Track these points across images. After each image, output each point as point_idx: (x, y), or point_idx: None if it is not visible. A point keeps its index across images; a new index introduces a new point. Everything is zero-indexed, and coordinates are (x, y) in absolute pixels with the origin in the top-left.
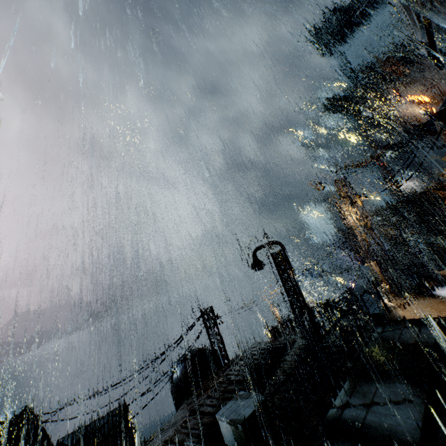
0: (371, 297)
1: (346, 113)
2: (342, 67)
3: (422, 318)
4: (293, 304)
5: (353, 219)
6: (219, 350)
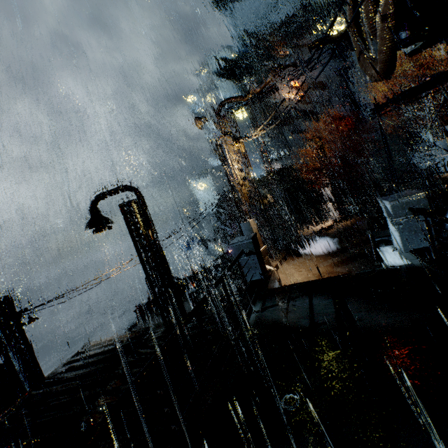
0: (250, 259)
1: (235, 81)
2: (235, 29)
3: (309, 283)
4: (151, 279)
5: (235, 170)
6: (19, 369)
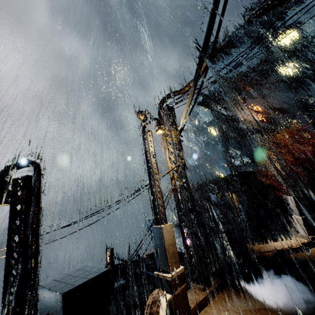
0: None
1: (210, 108)
2: (213, 79)
3: None
4: (7, 282)
5: (168, 161)
6: None
